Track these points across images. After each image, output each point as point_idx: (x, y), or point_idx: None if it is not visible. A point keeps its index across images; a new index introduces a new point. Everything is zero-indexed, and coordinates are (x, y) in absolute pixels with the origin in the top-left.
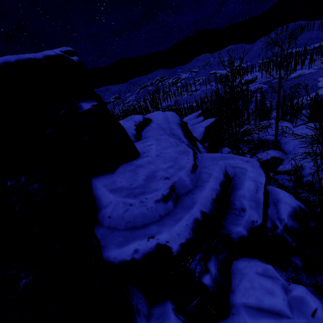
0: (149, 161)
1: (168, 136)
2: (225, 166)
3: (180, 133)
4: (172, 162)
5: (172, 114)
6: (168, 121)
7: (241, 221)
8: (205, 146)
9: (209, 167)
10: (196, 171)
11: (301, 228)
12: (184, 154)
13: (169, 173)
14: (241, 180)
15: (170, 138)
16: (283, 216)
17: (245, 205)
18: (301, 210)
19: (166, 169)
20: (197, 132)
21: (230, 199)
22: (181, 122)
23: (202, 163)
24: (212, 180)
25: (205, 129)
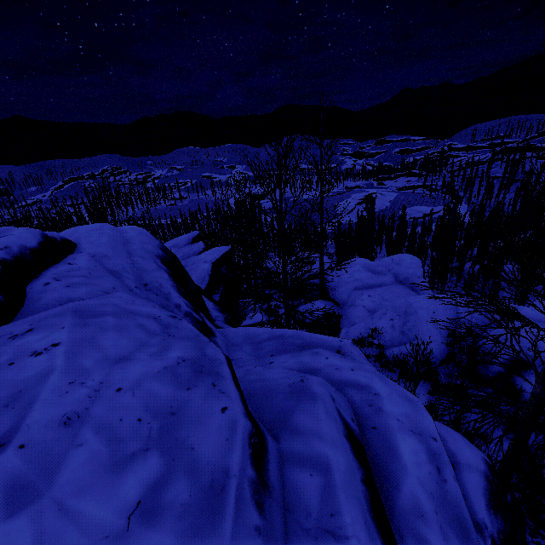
0: (6, 487)
1: (129, 292)
2: (331, 398)
3: (166, 283)
4: (154, 452)
5: (141, 232)
6: (130, 251)
7: None
8: (216, 301)
9: (297, 422)
10: (267, 473)
11: (506, 525)
12: (202, 378)
13: None
14: (386, 440)
15: (137, 302)
16: (479, 512)
17: None
18: (492, 473)
19: (123, 538)
20: (196, 274)
21: None
22: (166, 254)
23: (254, 386)
24: (350, 514)
25: (212, 266)
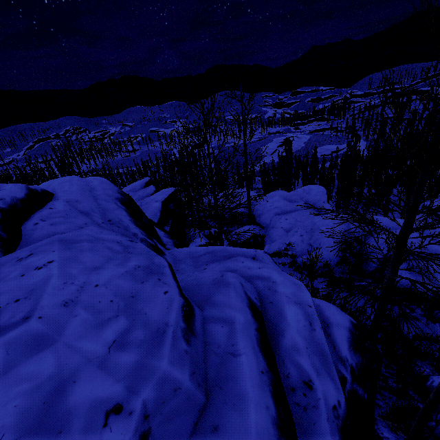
0: (35, 337)
1: (98, 226)
2: (241, 285)
3: (125, 219)
4: (122, 317)
5: (103, 181)
6: (96, 196)
7: (322, 427)
8: (167, 231)
9: (216, 299)
10: (194, 326)
11: (363, 360)
12: (152, 276)
13: (118, 375)
14: (278, 309)
15: (104, 232)
16: (343, 351)
17: (308, 371)
18: (355, 328)
19: (106, 357)
20: (150, 211)
21: (277, 365)
22: (123, 196)
23: (190, 283)
24: (243, 343)
25: (162, 204)
